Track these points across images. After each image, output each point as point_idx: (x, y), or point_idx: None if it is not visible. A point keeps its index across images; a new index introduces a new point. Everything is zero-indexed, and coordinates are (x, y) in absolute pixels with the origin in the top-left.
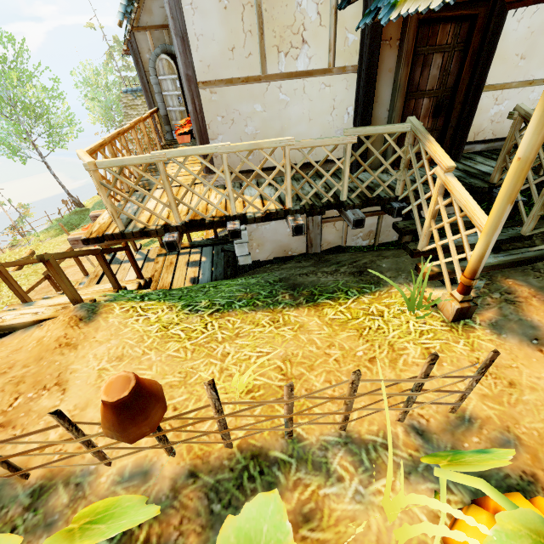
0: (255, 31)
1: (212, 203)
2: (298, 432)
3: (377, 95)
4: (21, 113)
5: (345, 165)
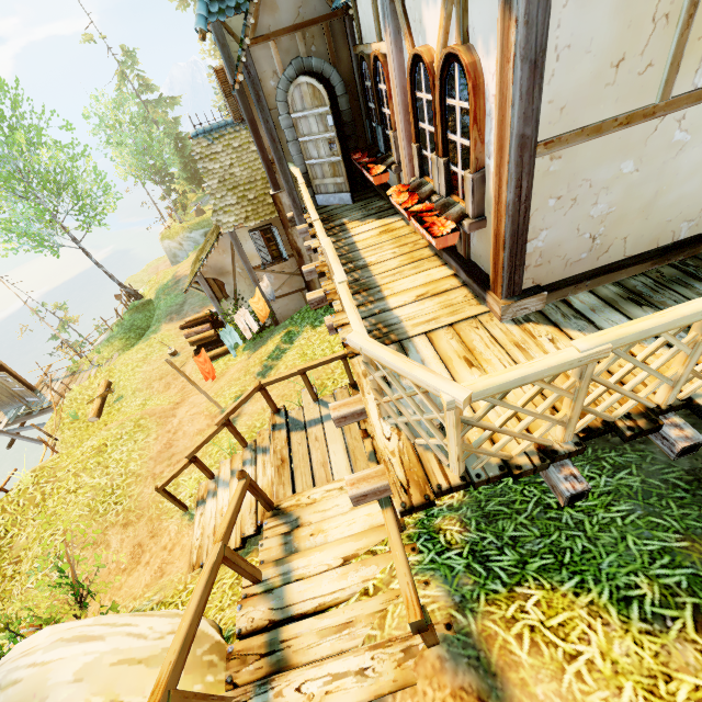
0: (676, 12)
1: (639, 397)
2: None
3: None
4: (39, 188)
5: None
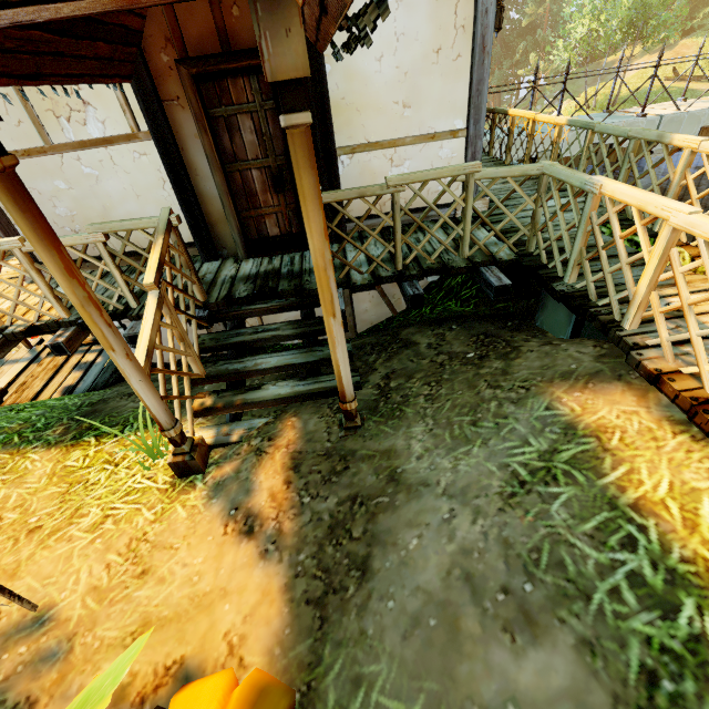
0: (14, 93)
1: None
2: None
3: (195, 167)
4: None
5: (110, 267)
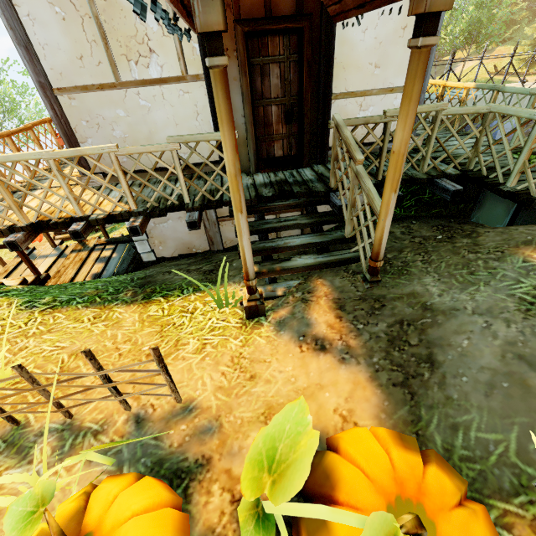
0: (99, 40)
1: (55, 205)
2: (30, 420)
3: None
4: None
5: (177, 170)
